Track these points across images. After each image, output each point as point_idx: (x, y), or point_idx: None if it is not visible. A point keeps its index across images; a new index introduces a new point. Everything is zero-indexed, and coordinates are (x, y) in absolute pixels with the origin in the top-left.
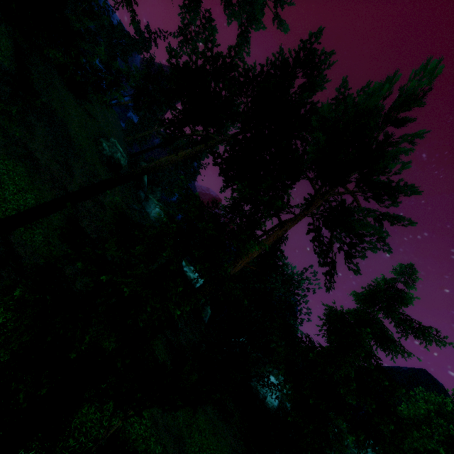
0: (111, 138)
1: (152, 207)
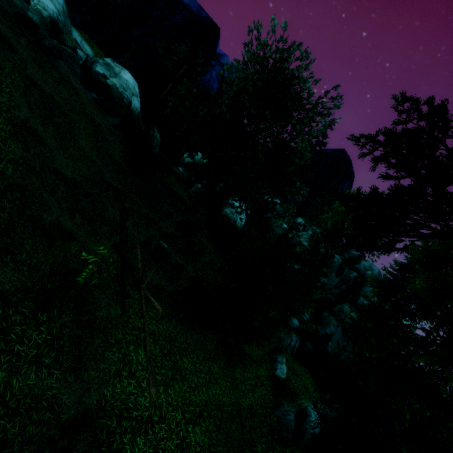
0: None
1: None
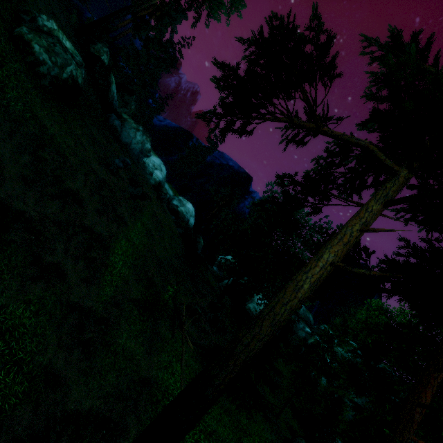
0: (39, 16)
1: (131, 135)
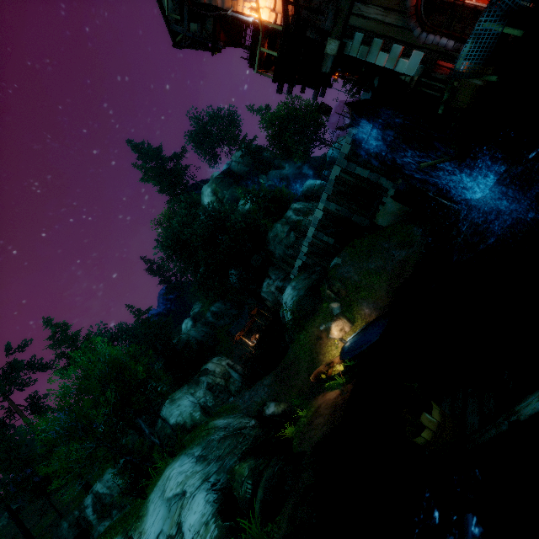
0: None
1: None
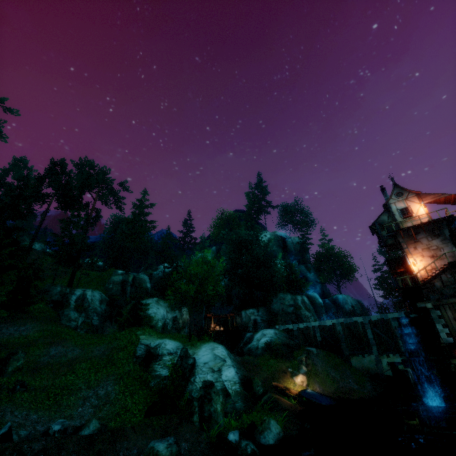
0: None
1: (33, 247)
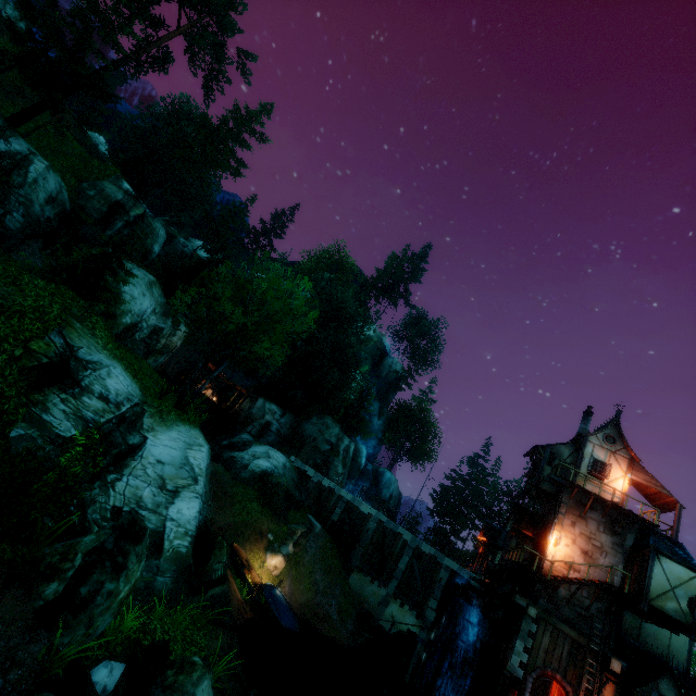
0: None
1: (0, 5)
